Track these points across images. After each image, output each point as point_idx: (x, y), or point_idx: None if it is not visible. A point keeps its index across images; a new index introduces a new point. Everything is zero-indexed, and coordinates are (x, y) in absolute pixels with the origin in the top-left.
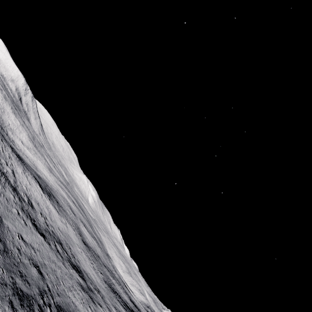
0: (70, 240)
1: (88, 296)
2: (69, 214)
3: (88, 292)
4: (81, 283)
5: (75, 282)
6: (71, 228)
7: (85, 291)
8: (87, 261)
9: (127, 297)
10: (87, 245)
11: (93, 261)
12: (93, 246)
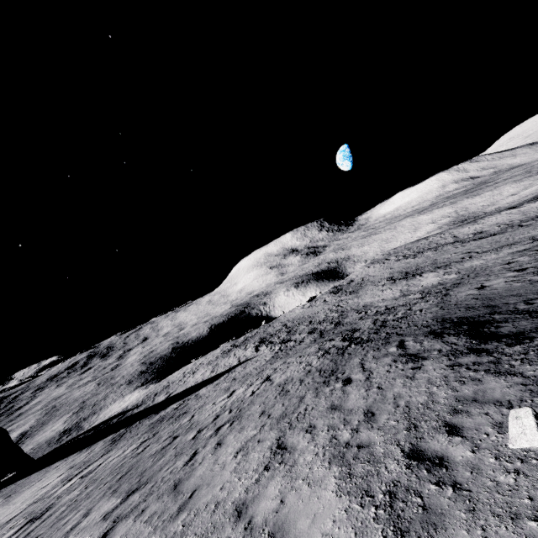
0: None
1: None
2: None
3: None
4: None
5: None
6: None
7: None
8: None
9: None
10: None
11: None
12: None
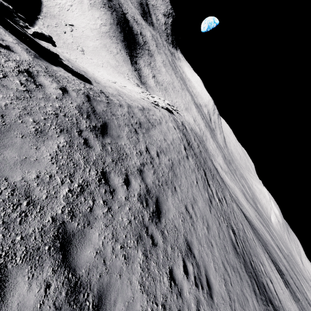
0: None
1: None
2: (302, 303)
3: None
4: None
5: None
6: None
7: None
8: None
9: None
10: None
11: None
12: None
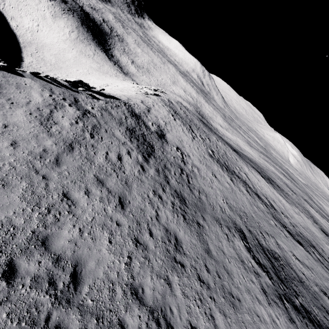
0: (315, 236)
1: None
2: (292, 197)
3: None
4: None
5: None
6: (305, 216)
7: None
8: None
9: None
10: (328, 236)
11: None
12: None
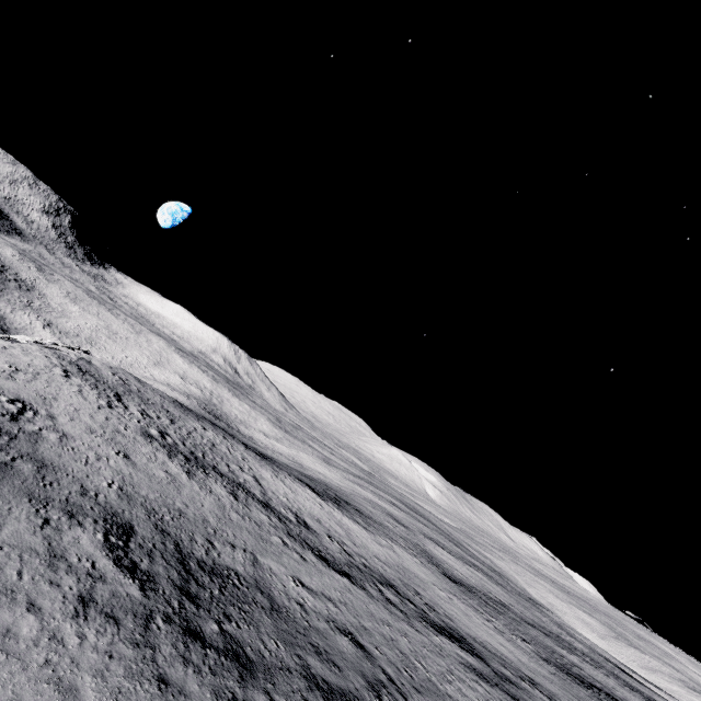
0: (413, 577)
1: (505, 694)
2: (392, 529)
3: (501, 686)
4: (472, 665)
5: (454, 663)
6: (407, 553)
7: (491, 683)
8: (473, 616)
9: (641, 698)
10: (461, 584)
11: (491, 615)
12: (479, 583)
